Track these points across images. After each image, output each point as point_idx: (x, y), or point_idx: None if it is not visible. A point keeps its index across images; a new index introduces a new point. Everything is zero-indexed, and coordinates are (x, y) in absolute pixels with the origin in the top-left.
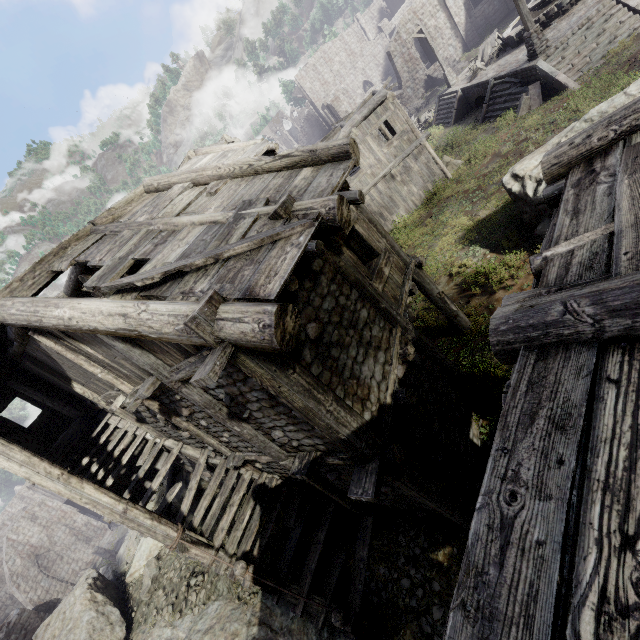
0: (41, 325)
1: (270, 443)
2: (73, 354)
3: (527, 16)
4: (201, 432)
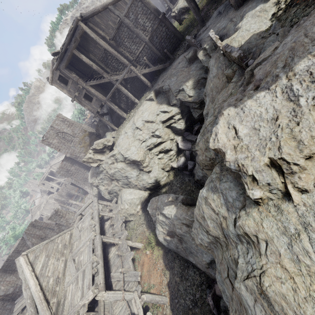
0: (95, 11)
1: (143, 34)
2: (97, 28)
3: (166, 0)
4: (125, 52)
